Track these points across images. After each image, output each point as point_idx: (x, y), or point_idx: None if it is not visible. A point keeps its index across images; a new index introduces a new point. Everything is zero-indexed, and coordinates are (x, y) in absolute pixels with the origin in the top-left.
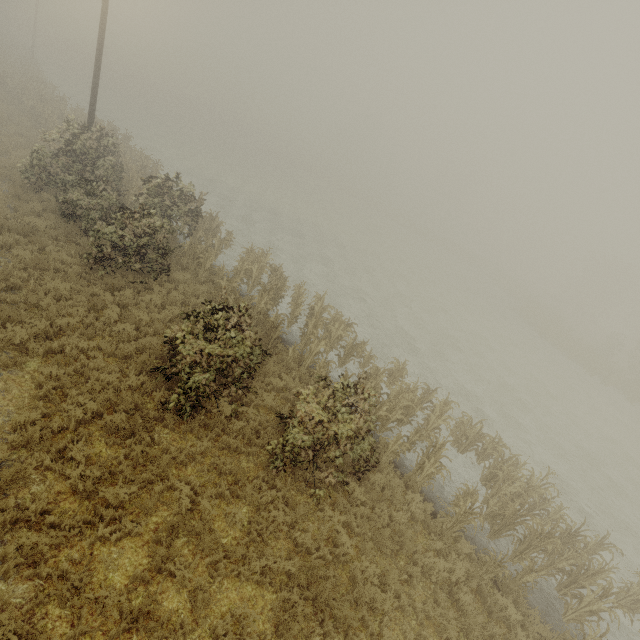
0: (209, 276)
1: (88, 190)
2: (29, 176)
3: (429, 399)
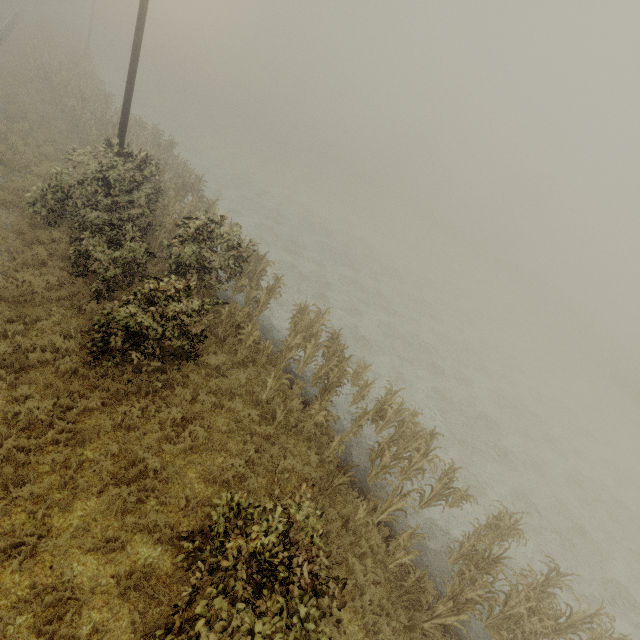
0: (250, 352)
1: (104, 236)
2: (39, 208)
3: (556, 584)
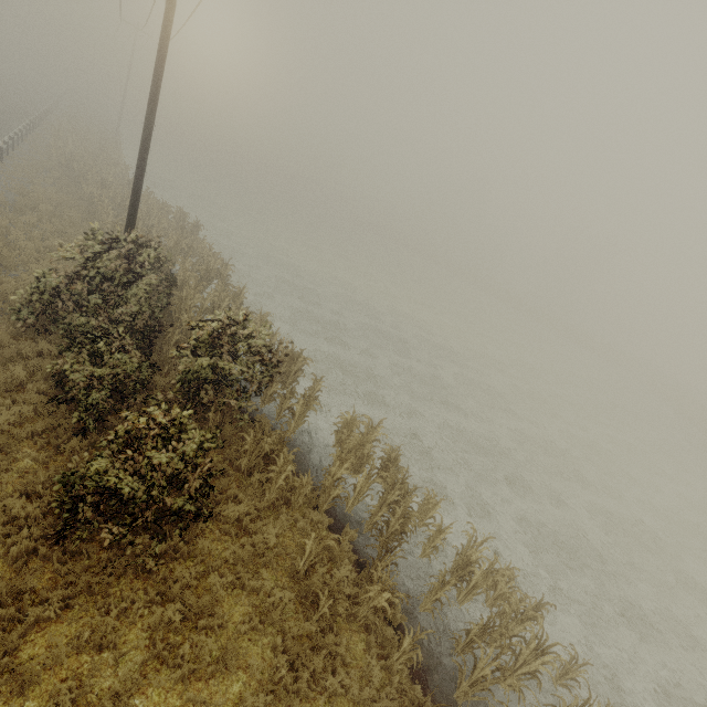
0: (283, 491)
1: (97, 350)
2: (25, 315)
3: None
